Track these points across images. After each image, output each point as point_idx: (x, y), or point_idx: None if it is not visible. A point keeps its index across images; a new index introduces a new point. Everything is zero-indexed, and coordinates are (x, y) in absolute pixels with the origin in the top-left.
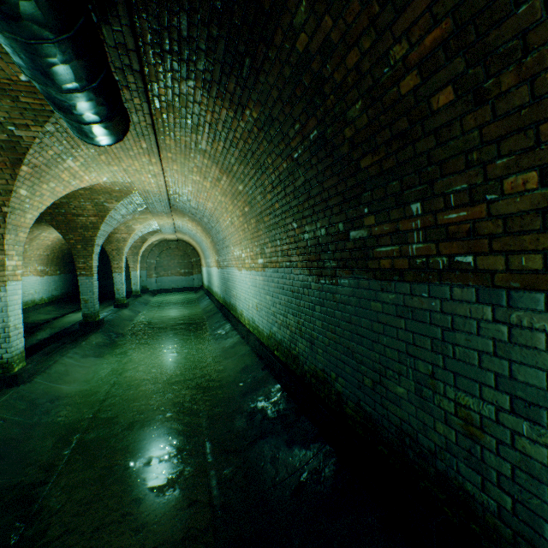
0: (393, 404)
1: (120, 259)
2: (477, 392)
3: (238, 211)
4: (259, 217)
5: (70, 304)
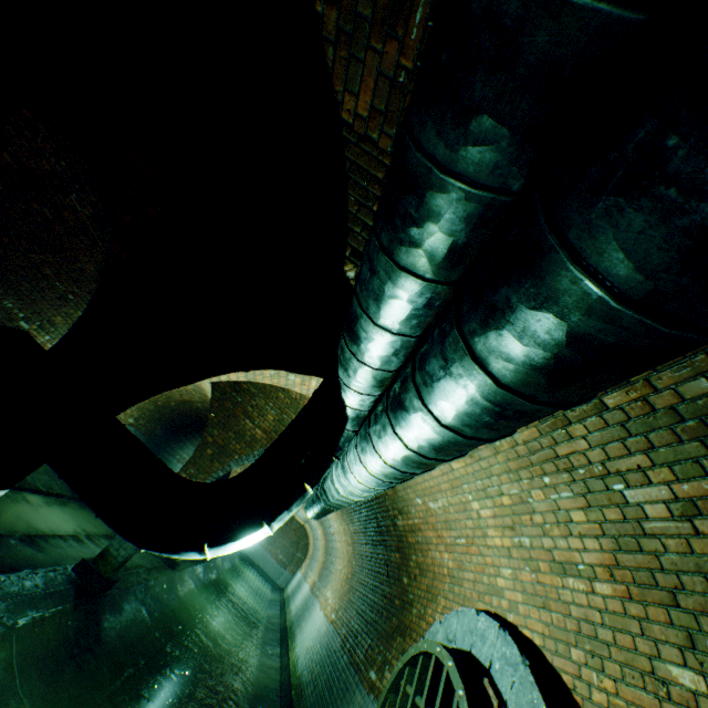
0: None
1: None
2: None
3: (347, 569)
4: (351, 588)
5: None
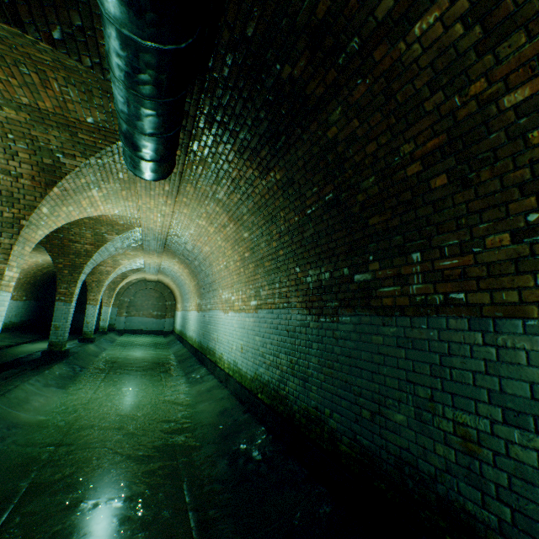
0: (392, 433)
1: (98, 291)
2: (473, 409)
3: (237, 255)
4: (260, 261)
5: (27, 333)
